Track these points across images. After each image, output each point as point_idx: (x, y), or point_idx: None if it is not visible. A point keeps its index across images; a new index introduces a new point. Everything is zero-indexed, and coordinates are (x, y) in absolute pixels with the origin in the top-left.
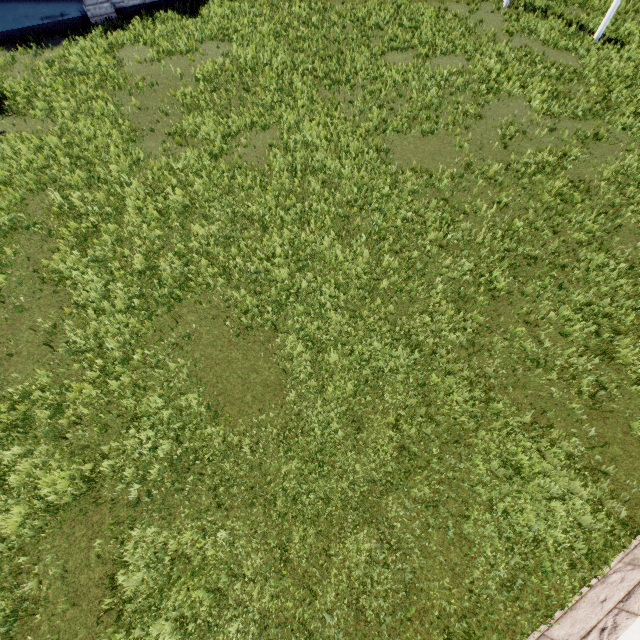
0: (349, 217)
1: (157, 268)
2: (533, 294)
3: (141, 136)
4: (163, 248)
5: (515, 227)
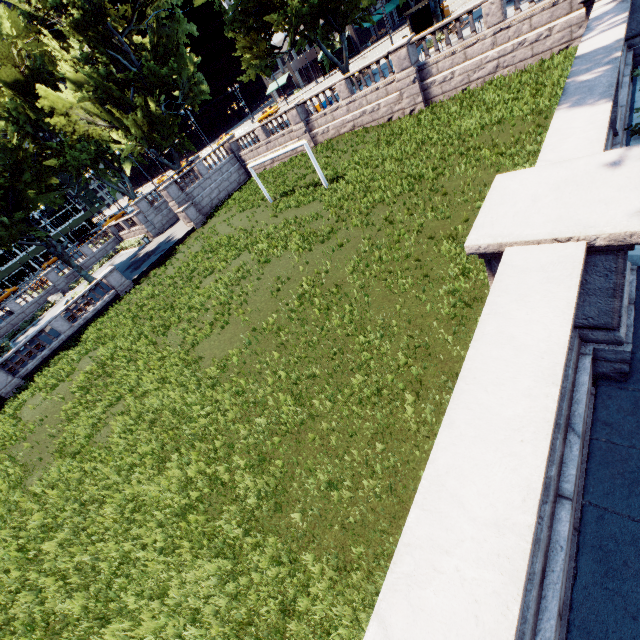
0: (167, 443)
1: (16, 617)
2: (324, 409)
3: (30, 472)
4: (22, 588)
5: (297, 357)
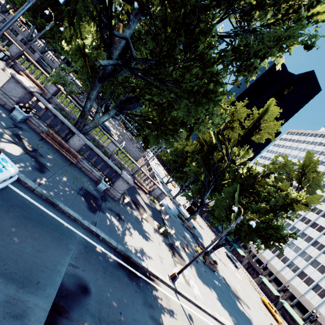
0: None
1: None
2: None
3: None
4: None
5: None
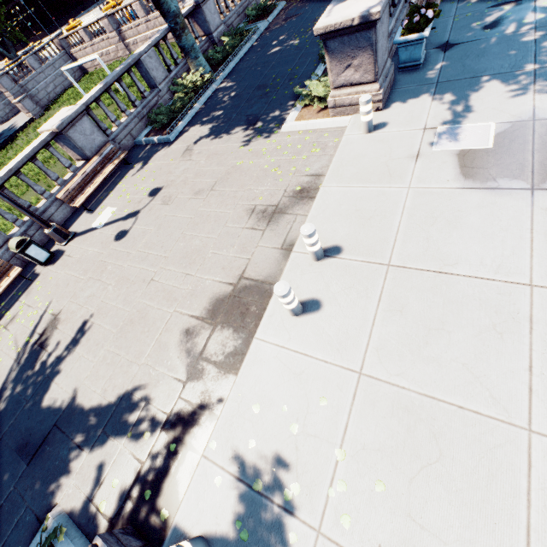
0: None
1: None
2: None
3: None
4: None
5: None
